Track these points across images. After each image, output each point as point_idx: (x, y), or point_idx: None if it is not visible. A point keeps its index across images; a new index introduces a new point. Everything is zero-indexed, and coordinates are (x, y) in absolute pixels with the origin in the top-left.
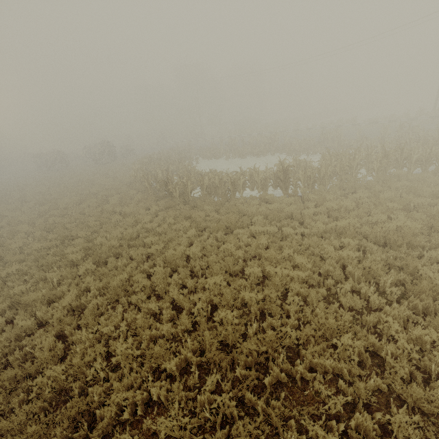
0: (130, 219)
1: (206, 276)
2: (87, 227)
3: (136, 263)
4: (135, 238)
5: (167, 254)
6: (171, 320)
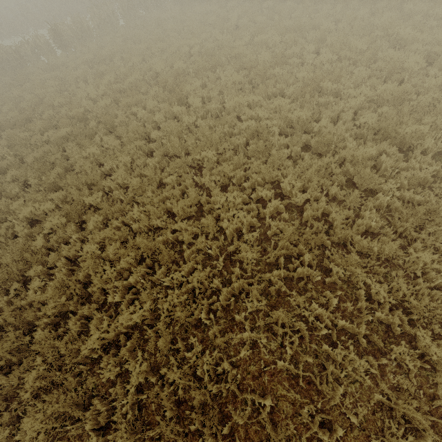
0: None
1: None
2: None
3: None
4: None
5: None
6: None
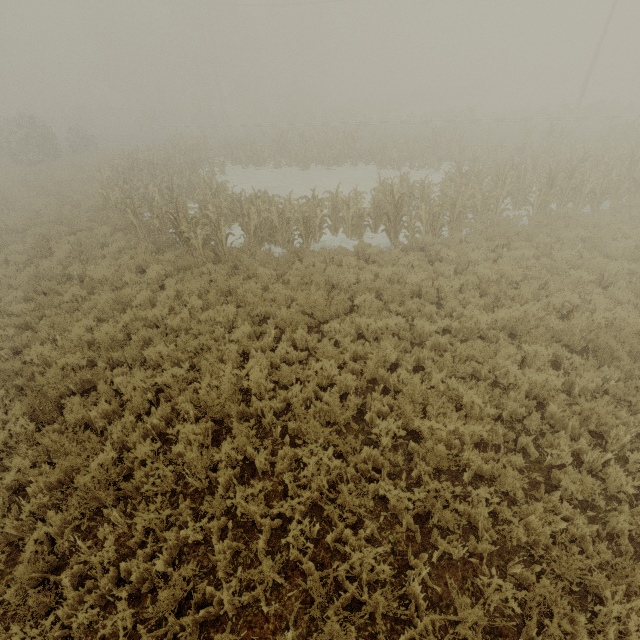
0: (105, 297)
1: (288, 432)
2: (7, 314)
3: (132, 416)
4: (122, 342)
5: (202, 394)
6: (233, 556)
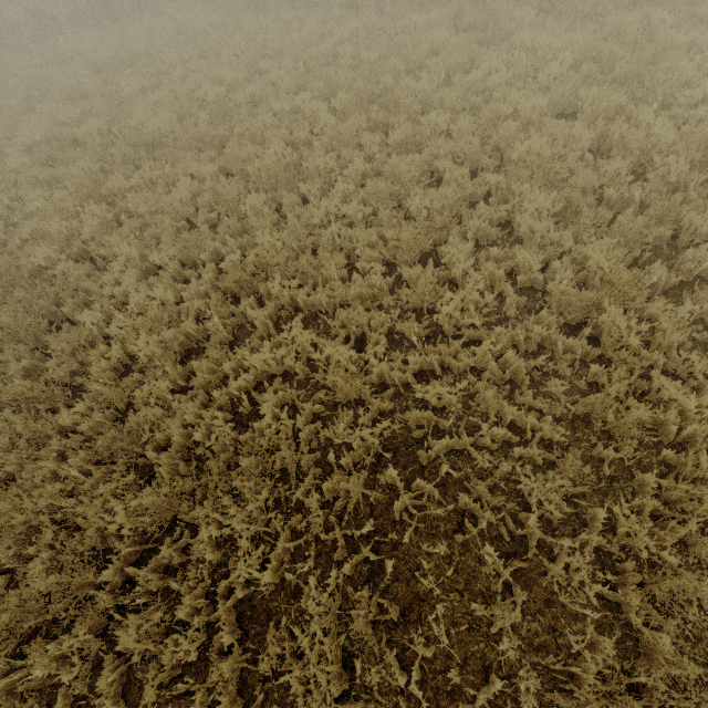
0: None
1: None
2: None
3: None
4: None
5: None
6: None
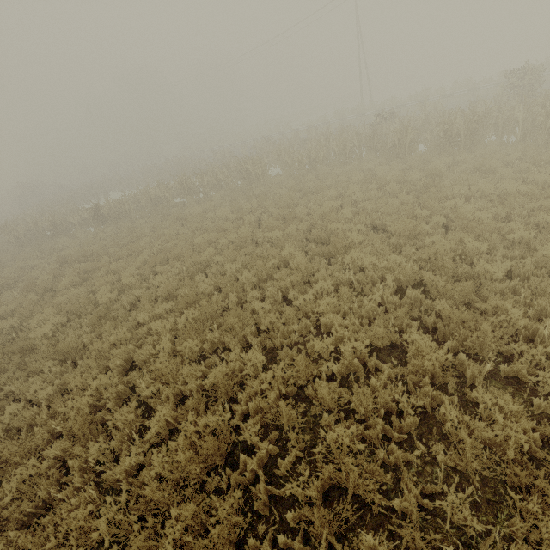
0: None
1: None
2: None
3: None
4: None
5: None
6: None
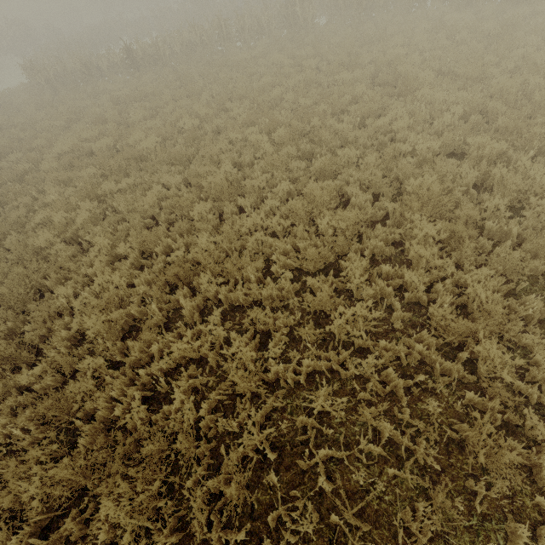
0: None
1: None
2: None
3: None
4: None
5: None
6: None
